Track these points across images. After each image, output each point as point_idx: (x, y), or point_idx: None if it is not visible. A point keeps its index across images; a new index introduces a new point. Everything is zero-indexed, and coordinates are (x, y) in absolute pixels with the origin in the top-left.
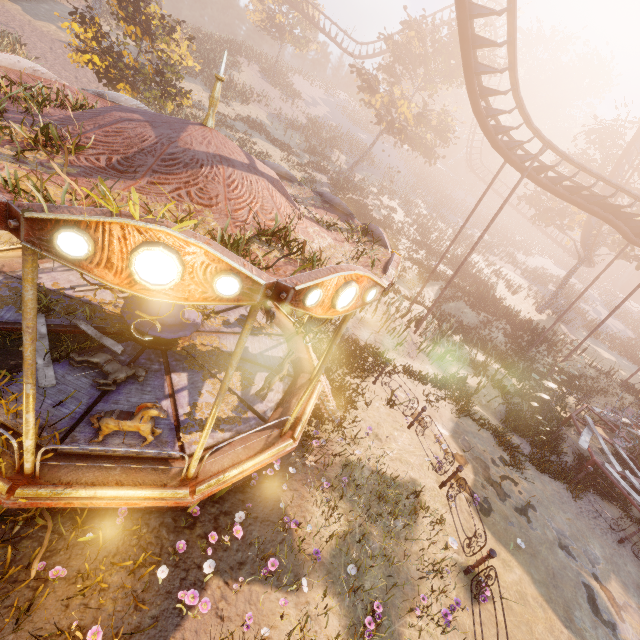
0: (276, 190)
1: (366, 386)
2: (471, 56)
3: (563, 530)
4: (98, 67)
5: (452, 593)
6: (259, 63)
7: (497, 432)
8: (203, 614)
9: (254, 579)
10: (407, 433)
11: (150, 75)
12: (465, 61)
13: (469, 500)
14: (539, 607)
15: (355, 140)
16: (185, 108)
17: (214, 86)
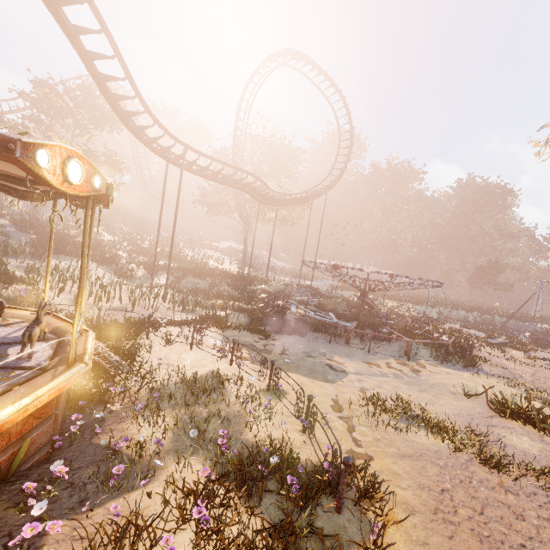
0: None
1: (141, 338)
2: (106, 87)
3: (306, 351)
4: None
5: (266, 403)
6: None
7: (250, 329)
8: (56, 549)
9: (105, 501)
10: (192, 352)
11: None
12: (103, 90)
13: (252, 363)
14: (312, 383)
15: None
16: None
17: None
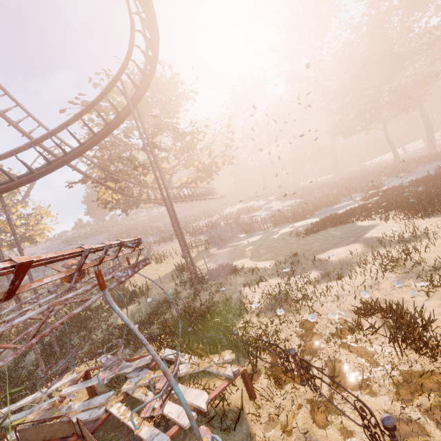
0: None
1: None
2: None
3: None
4: None
5: None
6: None
7: None
8: None
9: None
10: None
11: None
12: None
13: None
14: None
15: None
16: None
17: None
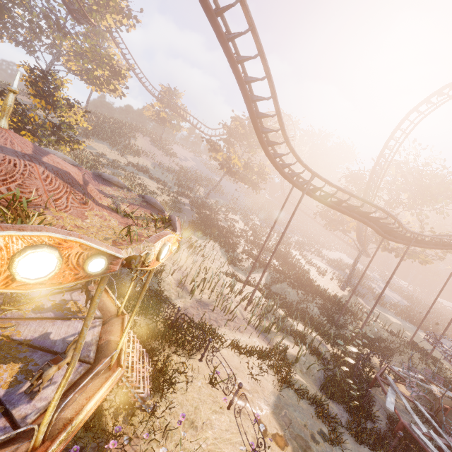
0: (56, 177)
1: (188, 365)
2: (257, 122)
3: None
4: (10, 122)
5: None
6: (151, 137)
7: (316, 401)
8: None
9: None
10: (226, 415)
11: (48, 128)
12: (254, 125)
13: None
14: None
15: (211, 180)
16: (88, 155)
17: (7, 96)
